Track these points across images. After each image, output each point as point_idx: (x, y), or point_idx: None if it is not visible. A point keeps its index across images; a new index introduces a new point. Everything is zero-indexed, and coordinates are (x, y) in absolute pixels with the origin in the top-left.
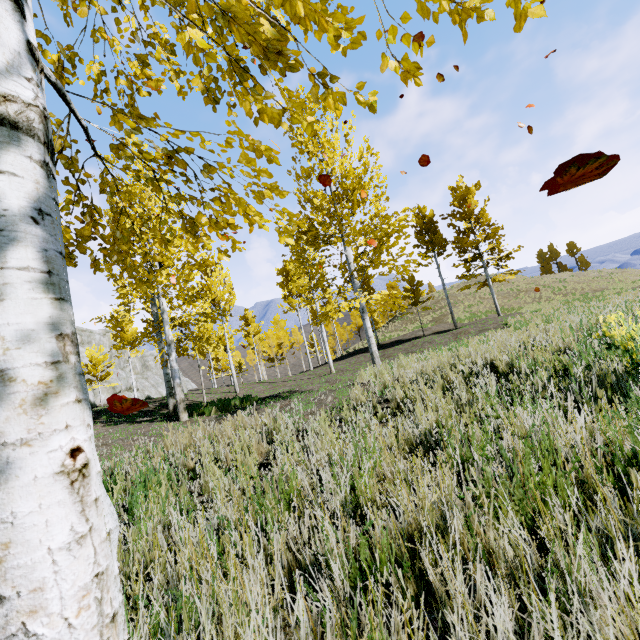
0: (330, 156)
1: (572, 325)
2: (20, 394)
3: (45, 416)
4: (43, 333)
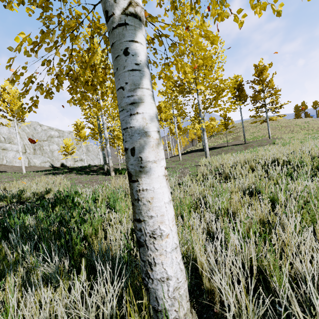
0: None
1: None
2: (152, 142)
3: (158, 152)
4: (155, 118)
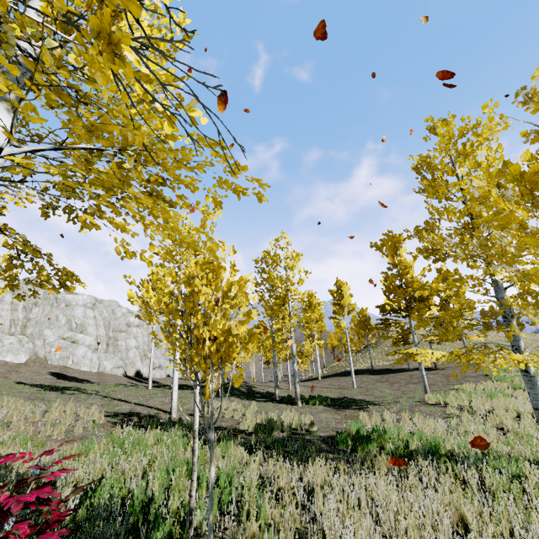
0: (411, 272)
1: None
2: None
3: None
4: None
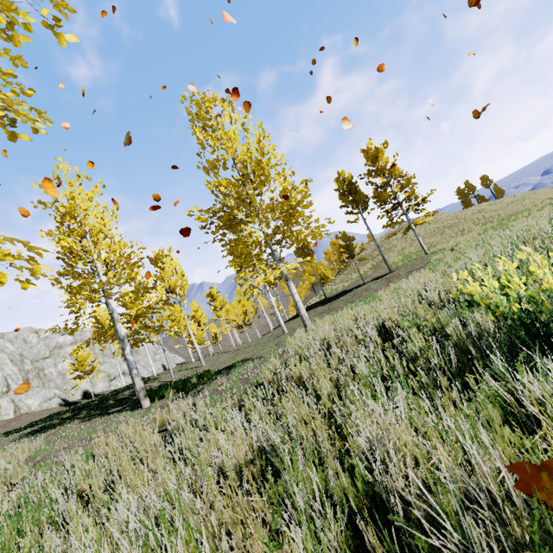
0: (229, 146)
1: (467, 265)
2: None
3: None
4: None
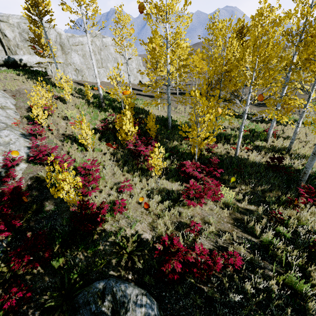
0: None
1: None
2: None
3: None
4: None
